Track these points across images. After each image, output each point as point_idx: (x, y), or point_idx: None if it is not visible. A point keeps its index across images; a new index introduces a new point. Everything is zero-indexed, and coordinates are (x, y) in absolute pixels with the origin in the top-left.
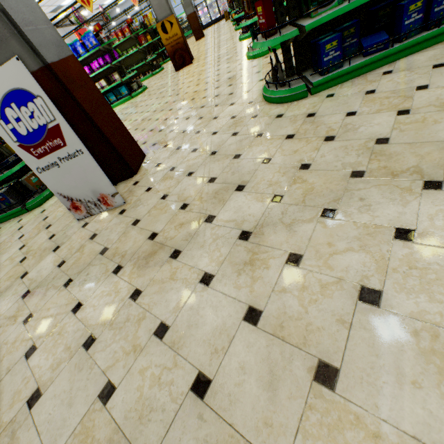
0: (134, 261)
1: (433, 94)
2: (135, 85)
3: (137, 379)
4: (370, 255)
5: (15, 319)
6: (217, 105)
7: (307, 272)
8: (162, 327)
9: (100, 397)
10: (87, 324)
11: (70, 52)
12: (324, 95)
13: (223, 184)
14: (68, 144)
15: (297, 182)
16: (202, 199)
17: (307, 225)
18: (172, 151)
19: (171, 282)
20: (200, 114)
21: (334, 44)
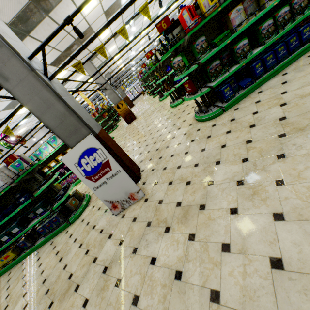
0: (176, 221)
1: (292, 94)
2: None
3: (230, 279)
4: None
5: (107, 287)
6: (170, 132)
7: (293, 185)
8: (225, 246)
9: (212, 301)
10: (168, 266)
11: (101, 127)
12: (232, 110)
13: (204, 164)
14: (112, 169)
15: (250, 149)
16: (197, 175)
17: (273, 165)
18: (157, 160)
19: (211, 221)
20: (161, 139)
21: (227, 88)
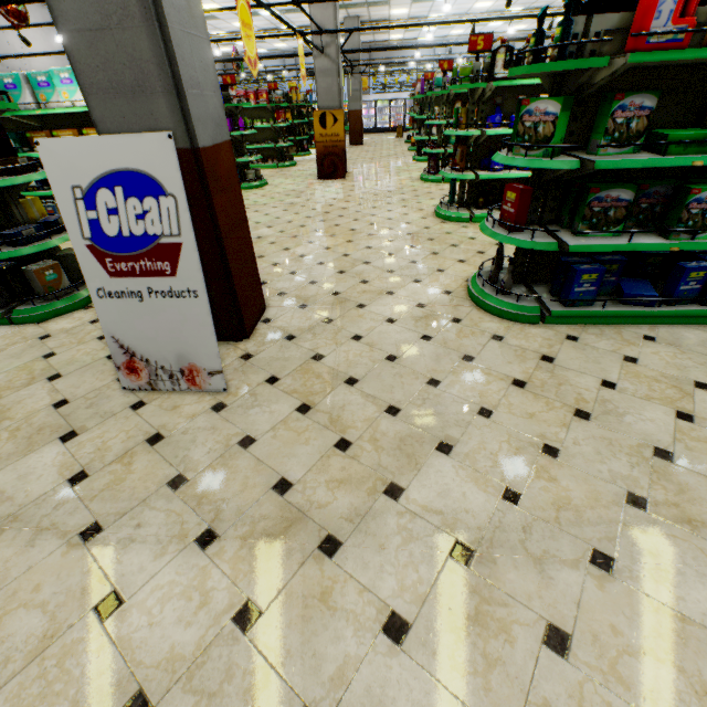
0: (243, 531)
1: None
2: (252, 174)
3: None
4: (685, 678)
5: None
6: (392, 272)
7: (585, 679)
8: None
9: None
10: (132, 658)
11: (228, 136)
12: (562, 333)
13: (412, 426)
14: (179, 275)
15: (541, 475)
16: (377, 443)
17: (570, 573)
18: (316, 322)
19: (324, 611)
20: (363, 274)
21: (592, 277)
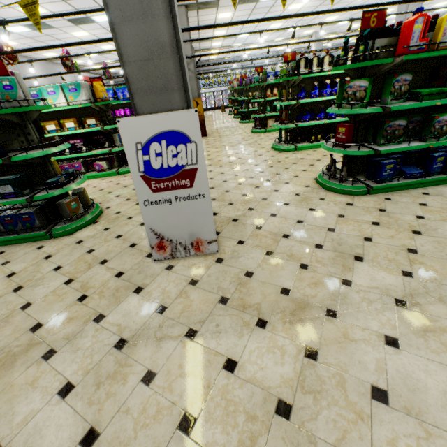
0: (279, 316)
1: None
2: None
3: None
4: None
5: (123, 377)
6: (269, 180)
7: None
8: (378, 391)
9: None
10: (263, 386)
11: None
12: (381, 197)
13: (335, 252)
14: (194, 187)
15: (415, 262)
16: (322, 262)
17: None
18: (244, 210)
19: (350, 342)
20: (254, 183)
21: (391, 166)
